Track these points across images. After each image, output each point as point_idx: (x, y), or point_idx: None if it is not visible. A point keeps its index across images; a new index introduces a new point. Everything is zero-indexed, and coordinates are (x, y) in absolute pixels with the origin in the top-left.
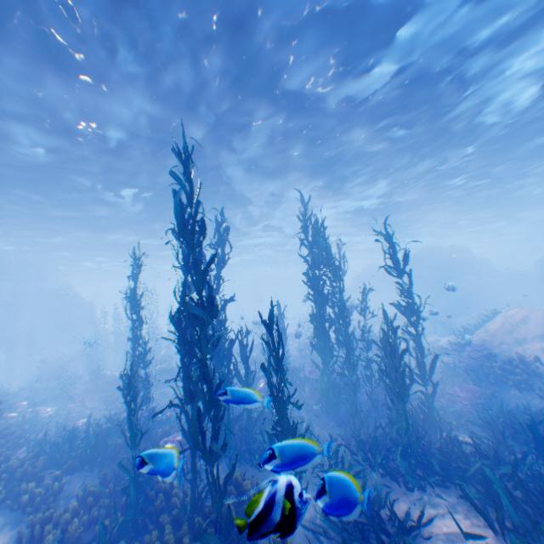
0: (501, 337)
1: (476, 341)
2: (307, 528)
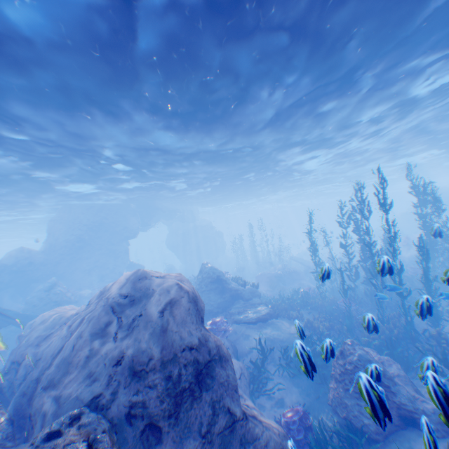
0: None
1: None
2: (447, 332)
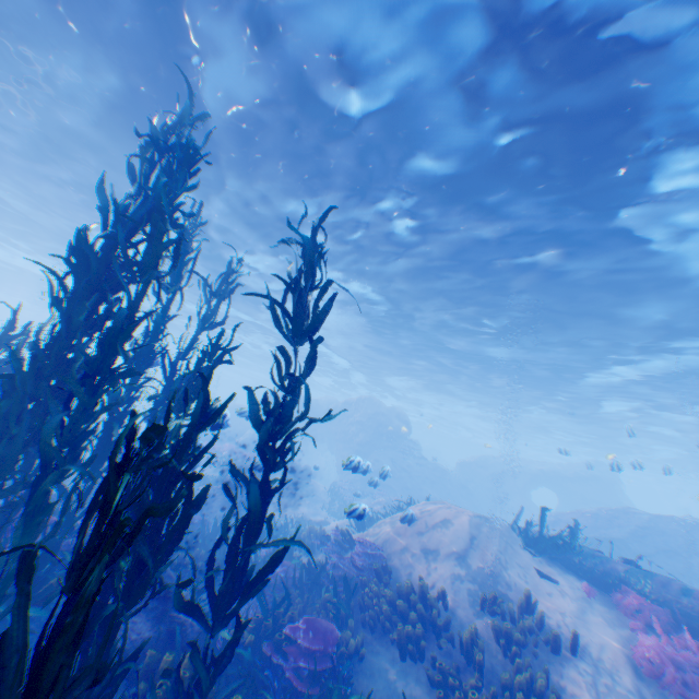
0: (409, 542)
1: (374, 538)
2: None
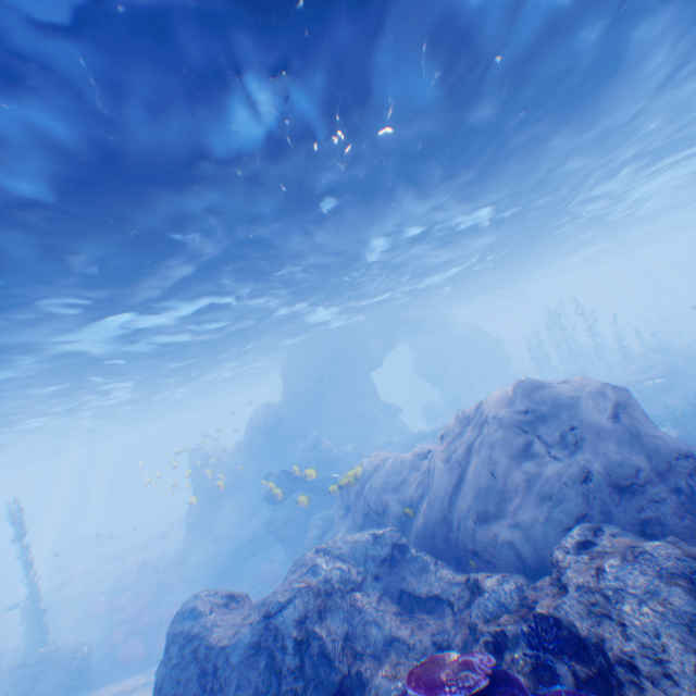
0: None
1: None
2: None
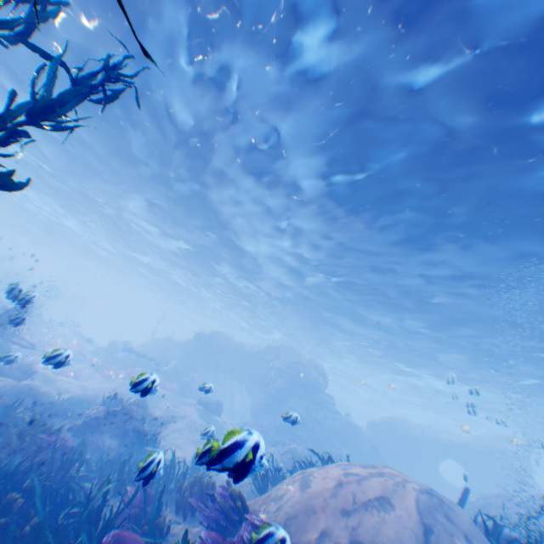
0: (328, 531)
1: (275, 513)
2: None
